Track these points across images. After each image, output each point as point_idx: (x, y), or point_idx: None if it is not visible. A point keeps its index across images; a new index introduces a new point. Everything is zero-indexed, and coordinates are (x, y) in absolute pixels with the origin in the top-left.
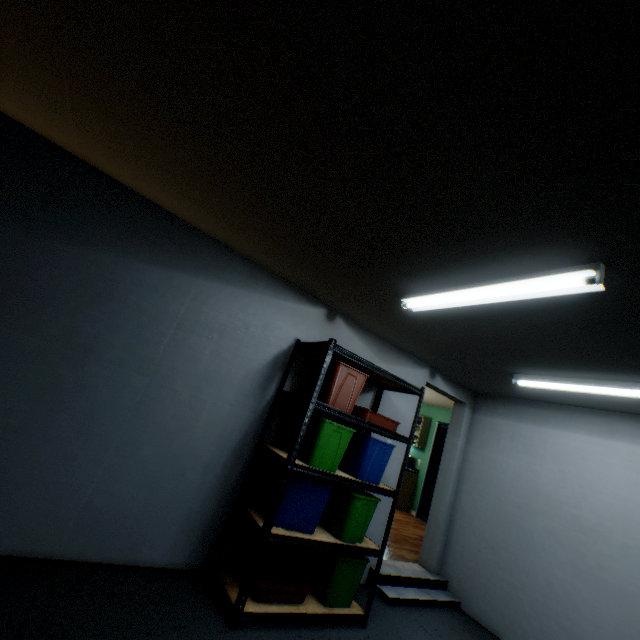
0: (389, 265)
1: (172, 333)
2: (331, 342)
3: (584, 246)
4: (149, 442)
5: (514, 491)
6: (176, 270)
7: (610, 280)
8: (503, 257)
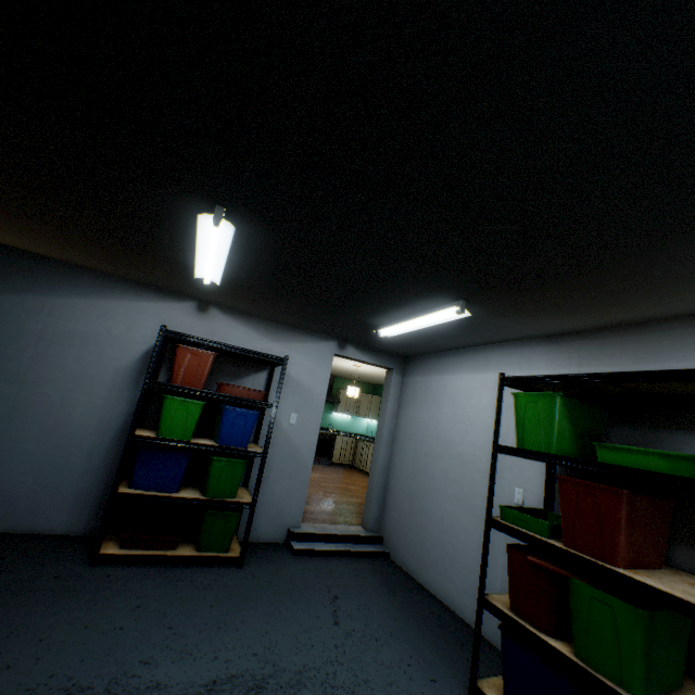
0: (156, 249)
1: (33, 347)
2: (161, 328)
3: (189, 196)
4: (29, 438)
5: (425, 442)
6: (27, 294)
7: (248, 218)
8: (180, 220)
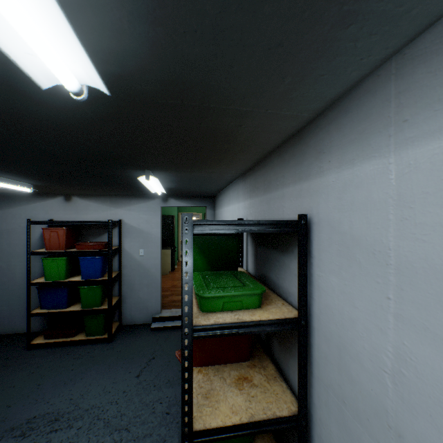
0: None
1: None
2: (27, 221)
3: None
4: None
5: None
6: None
7: None
8: None
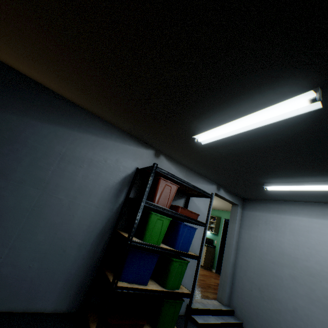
0: (184, 112)
1: (57, 163)
2: (154, 165)
3: (307, 74)
4: (41, 231)
5: (269, 253)
6: (59, 126)
7: (325, 102)
8: (254, 94)
